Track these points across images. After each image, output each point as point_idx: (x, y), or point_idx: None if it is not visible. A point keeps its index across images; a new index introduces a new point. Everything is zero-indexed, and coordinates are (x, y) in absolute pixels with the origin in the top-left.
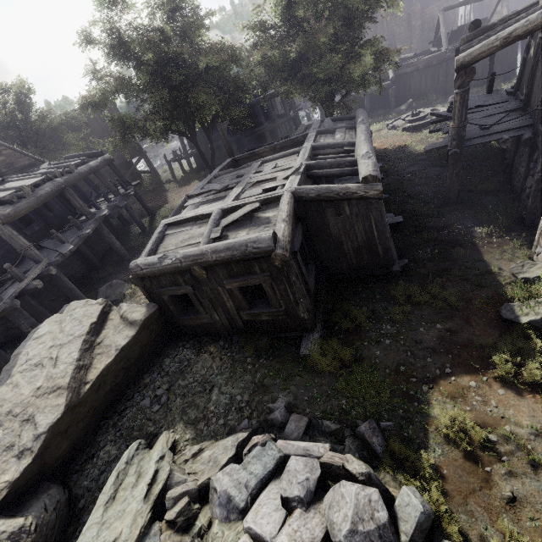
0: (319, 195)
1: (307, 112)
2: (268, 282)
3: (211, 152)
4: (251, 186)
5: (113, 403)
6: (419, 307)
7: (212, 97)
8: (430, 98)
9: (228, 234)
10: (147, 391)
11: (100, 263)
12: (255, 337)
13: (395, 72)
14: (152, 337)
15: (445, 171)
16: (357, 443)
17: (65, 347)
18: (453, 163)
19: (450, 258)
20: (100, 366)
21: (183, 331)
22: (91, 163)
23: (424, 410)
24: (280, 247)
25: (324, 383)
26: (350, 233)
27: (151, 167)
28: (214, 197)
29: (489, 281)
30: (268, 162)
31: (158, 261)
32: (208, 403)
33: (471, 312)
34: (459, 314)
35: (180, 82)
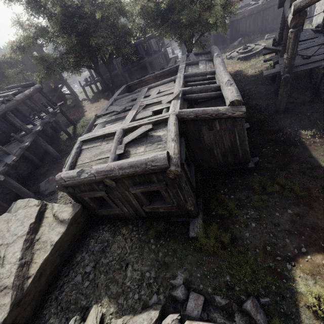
0: (197, 116)
1: (172, 48)
2: (163, 188)
3: (111, 79)
4: (142, 108)
5: (54, 279)
6: (272, 195)
7: (108, 40)
8: (252, 37)
9: (129, 149)
10: (79, 268)
11: (40, 162)
12: (154, 221)
13: (229, 19)
14: (79, 226)
15: (271, 88)
16: (245, 318)
17: (10, 246)
18: (284, 84)
19: (287, 155)
20: (39, 261)
21: (102, 217)
22: (25, 92)
23: (293, 287)
24: (173, 164)
25: (211, 261)
26: (219, 142)
27: (70, 90)
28: (116, 117)
29: (320, 173)
30: (153, 88)
31: (77, 175)
32: (125, 279)
33: (312, 199)
34: (303, 201)
35: (84, 29)
